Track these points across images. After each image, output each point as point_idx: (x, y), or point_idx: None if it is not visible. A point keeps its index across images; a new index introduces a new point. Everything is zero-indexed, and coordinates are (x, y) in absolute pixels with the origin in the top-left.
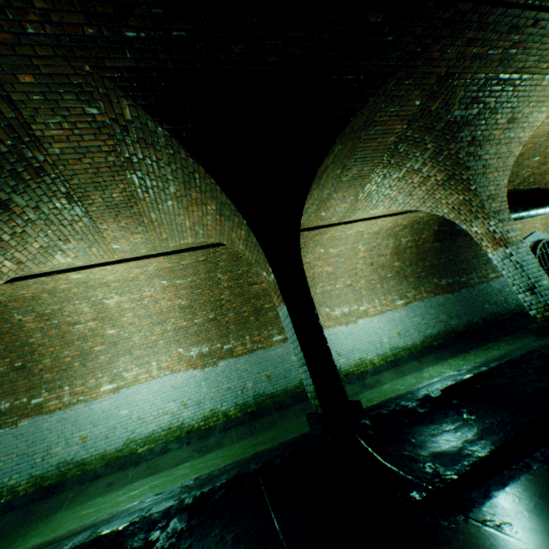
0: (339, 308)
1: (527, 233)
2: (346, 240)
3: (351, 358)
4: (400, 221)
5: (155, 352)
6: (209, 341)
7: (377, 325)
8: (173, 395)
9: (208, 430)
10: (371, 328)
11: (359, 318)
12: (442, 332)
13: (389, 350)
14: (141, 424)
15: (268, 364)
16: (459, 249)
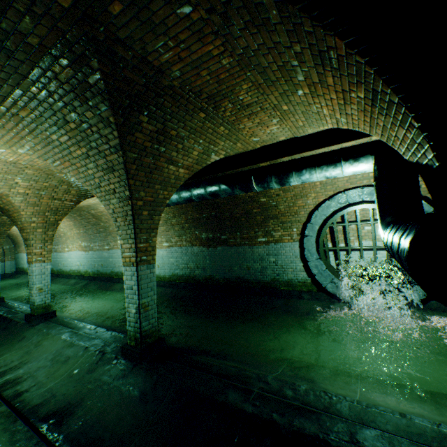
0: None
1: (349, 188)
2: None
3: None
4: None
5: (75, 241)
6: (87, 241)
7: None
8: (79, 259)
9: (84, 277)
10: None
11: None
12: (186, 276)
13: None
14: (73, 265)
15: (103, 259)
16: (222, 206)
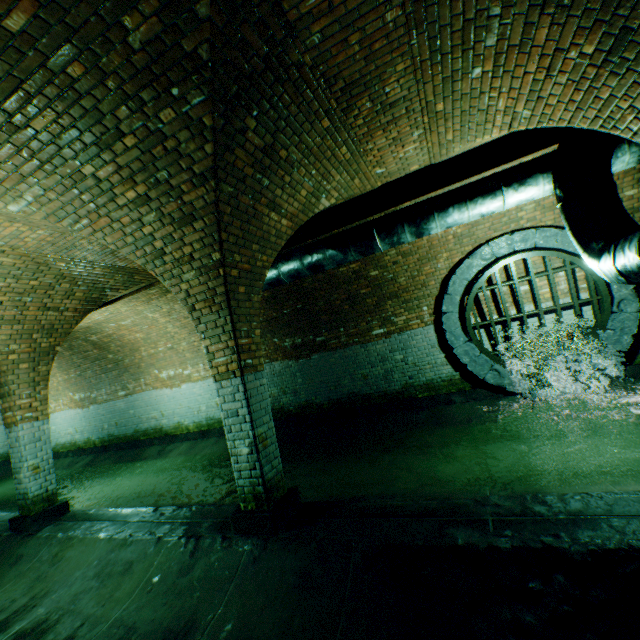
0: (166, 370)
1: (492, 237)
2: (124, 315)
3: (171, 420)
4: (142, 299)
5: (61, 394)
6: (84, 390)
7: (198, 392)
8: (72, 423)
9: (84, 450)
10: (193, 394)
11: (183, 383)
12: None
13: (206, 419)
14: (61, 436)
15: (117, 414)
16: (313, 292)
